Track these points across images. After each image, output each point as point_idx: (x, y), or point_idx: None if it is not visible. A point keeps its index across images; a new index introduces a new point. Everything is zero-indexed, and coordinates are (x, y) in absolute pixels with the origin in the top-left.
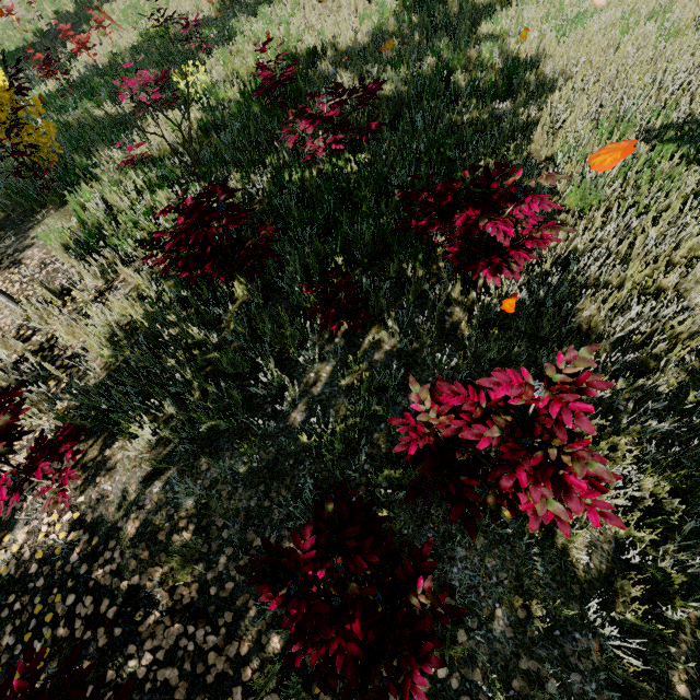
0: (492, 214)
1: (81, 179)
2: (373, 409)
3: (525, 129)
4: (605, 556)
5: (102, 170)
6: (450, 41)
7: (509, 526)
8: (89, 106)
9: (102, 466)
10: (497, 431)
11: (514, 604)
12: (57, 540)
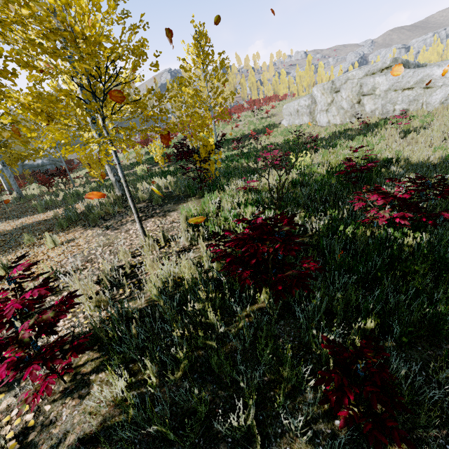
0: None
1: (217, 189)
2: None
3: None
4: None
5: (228, 187)
6: None
7: None
8: (243, 161)
9: (80, 387)
10: None
11: None
12: None
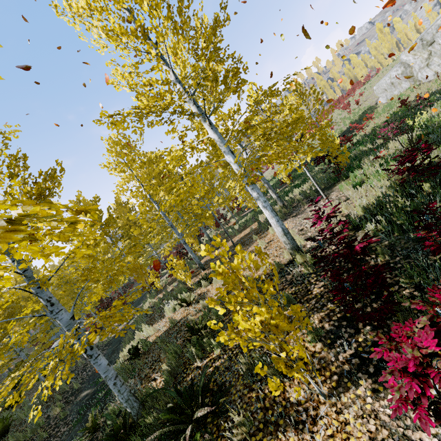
0: None
1: (355, 169)
2: None
3: None
4: None
5: (365, 163)
6: None
7: None
8: (360, 148)
9: (353, 236)
10: None
11: None
12: None
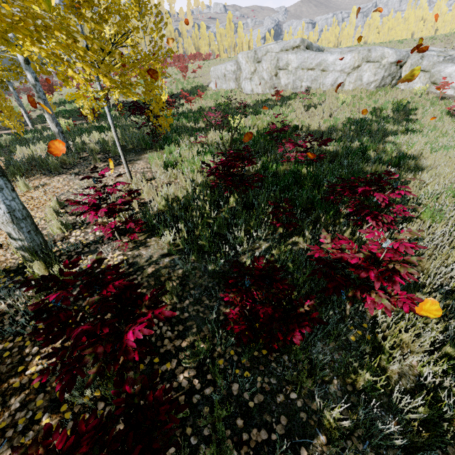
0: (378, 192)
1: (173, 142)
2: (287, 266)
3: (403, 183)
4: (410, 381)
5: (184, 141)
6: (369, 138)
7: (352, 344)
8: (184, 121)
9: (143, 244)
10: (362, 254)
11: (346, 381)
12: (118, 259)
